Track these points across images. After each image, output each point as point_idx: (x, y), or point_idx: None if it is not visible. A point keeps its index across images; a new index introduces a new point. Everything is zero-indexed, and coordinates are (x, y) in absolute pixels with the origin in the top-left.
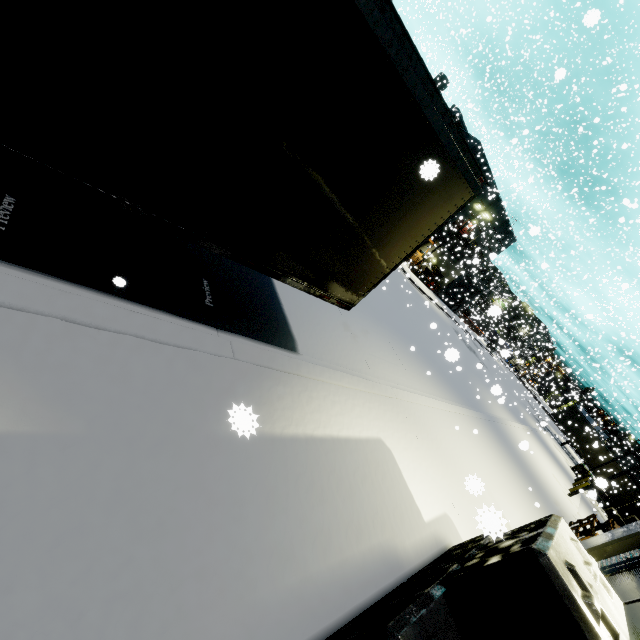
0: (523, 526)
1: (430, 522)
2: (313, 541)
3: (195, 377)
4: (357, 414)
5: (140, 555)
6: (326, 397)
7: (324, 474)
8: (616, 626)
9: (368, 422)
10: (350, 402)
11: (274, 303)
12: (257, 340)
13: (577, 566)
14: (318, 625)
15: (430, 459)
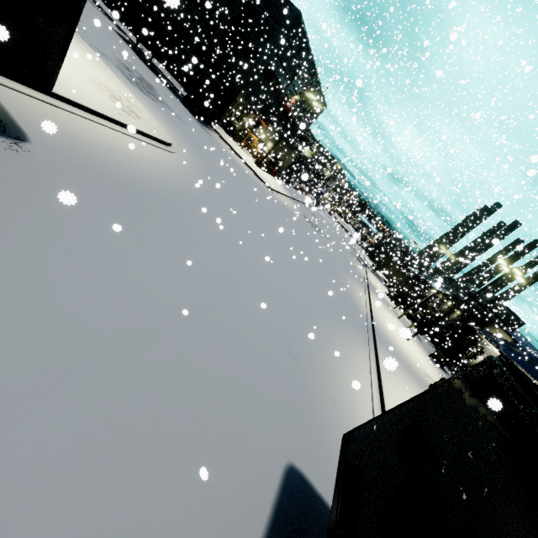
0: None
1: None
2: None
3: None
4: None
5: None
6: None
7: None
8: None
9: None
10: None
11: None
12: None
13: None
14: None
15: None
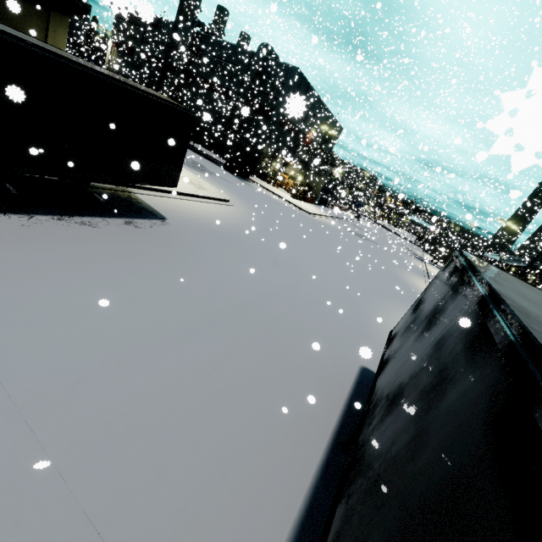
0: None
1: None
2: None
3: None
4: None
5: None
6: None
7: None
8: None
9: None
10: None
11: None
12: None
13: None
14: None
15: None
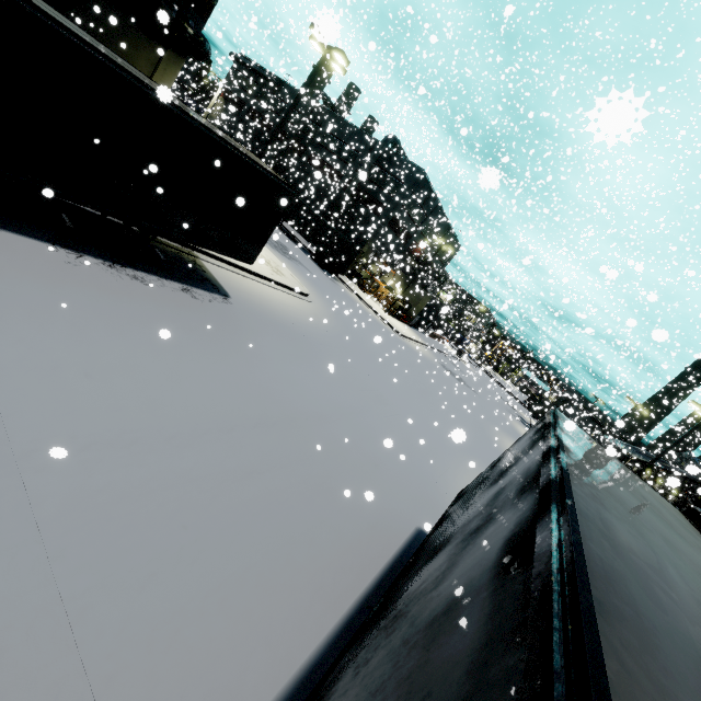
0: None
1: None
2: None
3: None
4: None
5: None
6: None
7: None
8: None
9: None
10: None
11: None
12: None
13: None
14: None
15: None
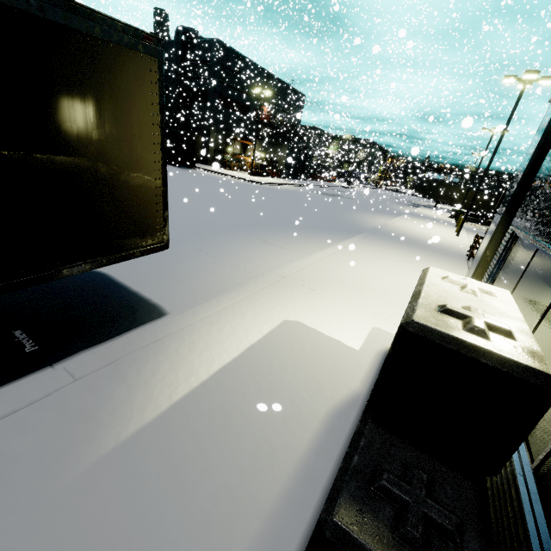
0: None
1: (362, 346)
2: (253, 468)
3: (25, 439)
4: (250, 319)
5: None
6: (210, 330)
7: (238, 397)
8: (505, 324)
9: (265, 317)
10: (238, 315)
11: (119, 292)
12: (110, 339)
13: (453, 299)
14: (294, 540)
15: (338, 299)
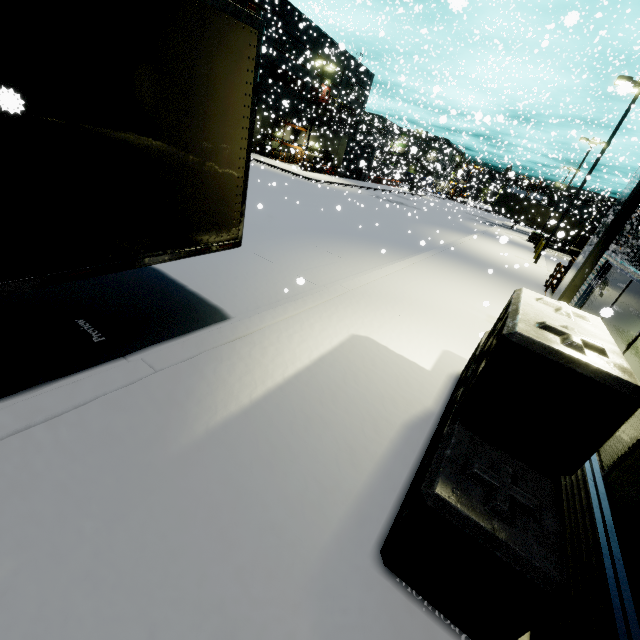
0: (498, 318)
1: (434, 367)
2: (336, 464)
3: (121, 419)
4: (319, 330)
5: (161, 618)
6: (279, 337)
7: (315, 403)
8: (599, 343)
9: (334, 329)
10: (306, 325)
11: (176, 290)
12: (177, 337)
13: (549, 319)
14: (378, 523)
15: (408, 318)
